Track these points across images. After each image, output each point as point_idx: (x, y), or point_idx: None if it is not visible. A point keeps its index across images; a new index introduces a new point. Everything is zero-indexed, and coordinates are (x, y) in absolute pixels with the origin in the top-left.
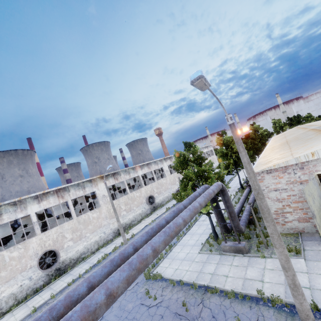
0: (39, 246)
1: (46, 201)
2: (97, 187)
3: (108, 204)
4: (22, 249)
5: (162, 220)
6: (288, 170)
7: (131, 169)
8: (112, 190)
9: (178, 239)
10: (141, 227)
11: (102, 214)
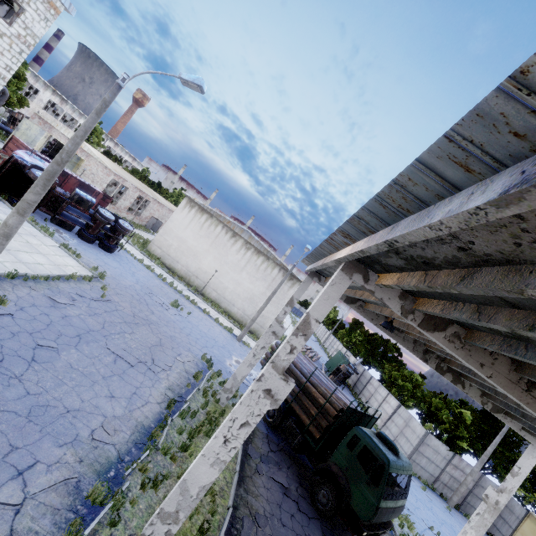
0: None
1: None
2: None
3: None
4: None
5: None
6: (46, 125)
7: None
8: None
9: None
10: None
11: None
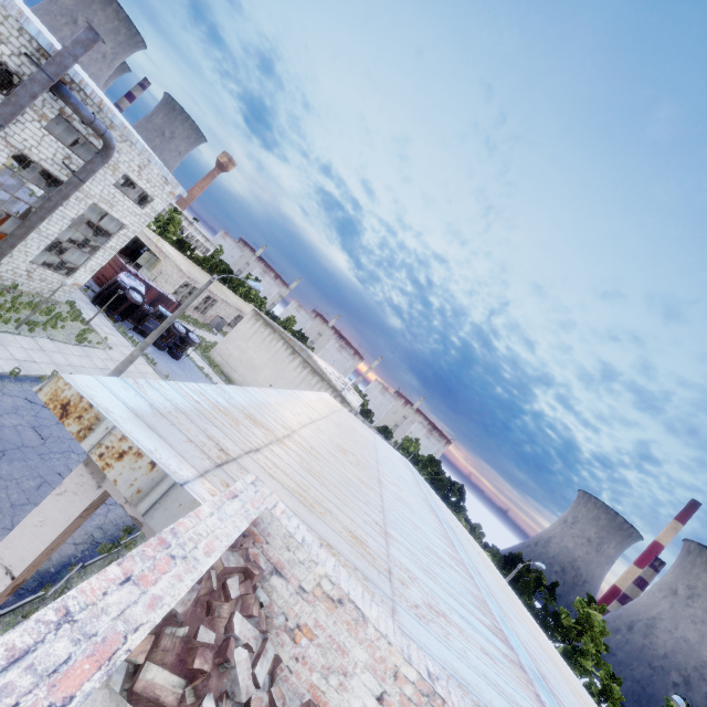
0: None
1: None
2: None
3: None
4: None
5: None
6: None
7: None
8: None
9: None
10: None
11: None
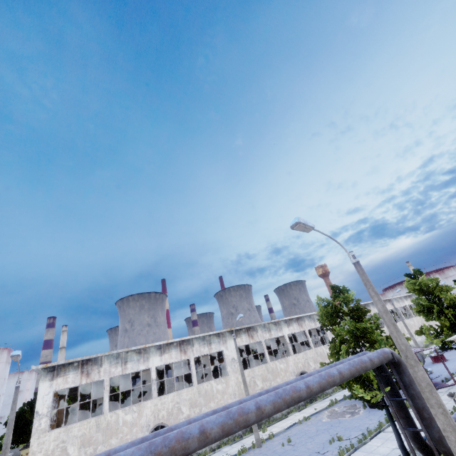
0: (152, 414)
1: (168, 354)
2: (226, 345)
3: (238, 374)
4: (136, 412)
5: (283, 384)
6: None
7: (273, 325)
8: (245, 353)
9: (341, 455)
10: (285, 426)
11: (229, 387)
